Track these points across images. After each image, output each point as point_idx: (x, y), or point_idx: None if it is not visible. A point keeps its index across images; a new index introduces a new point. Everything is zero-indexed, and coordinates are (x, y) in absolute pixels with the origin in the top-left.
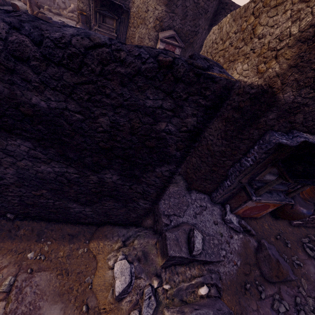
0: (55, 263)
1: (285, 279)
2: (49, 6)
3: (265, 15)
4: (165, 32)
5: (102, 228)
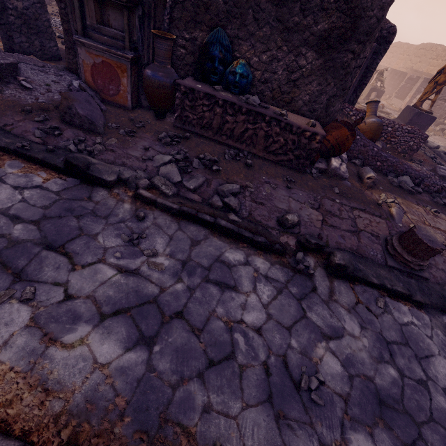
0: None
1: (72, 113)
2: None
3: None
4: None
5: None
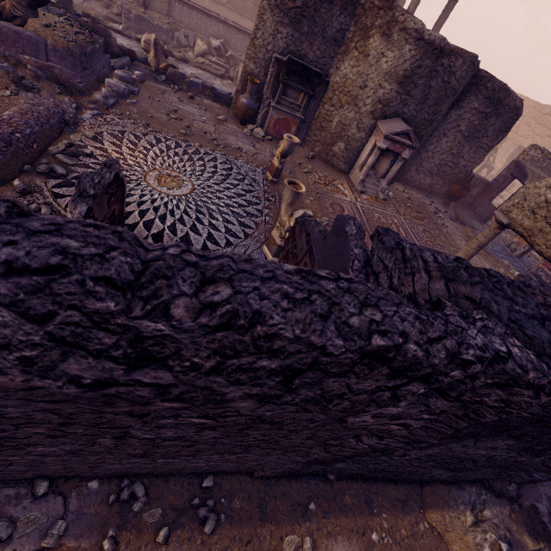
0: (405, 548)
1: None
2: (165, 43)
3: None
4: (391, 123)
5: (432, 489)
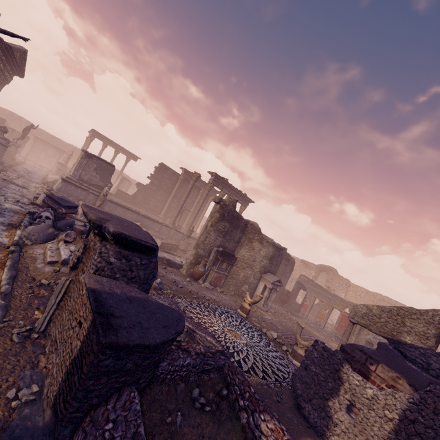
0: None
1: None
2: None
3: (407, 319)
4: (269, 276)
5: None
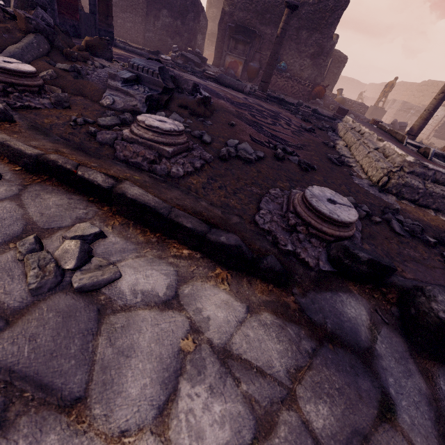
0: None
1: (229, 73)
2: None
3: None
4: None
5: None
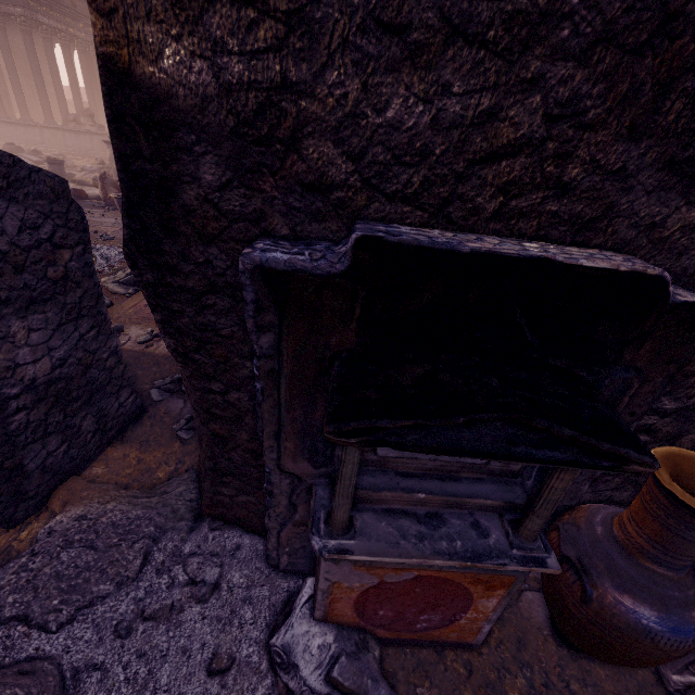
0: None
1: None
2: None
3: None
4: None
5: None
